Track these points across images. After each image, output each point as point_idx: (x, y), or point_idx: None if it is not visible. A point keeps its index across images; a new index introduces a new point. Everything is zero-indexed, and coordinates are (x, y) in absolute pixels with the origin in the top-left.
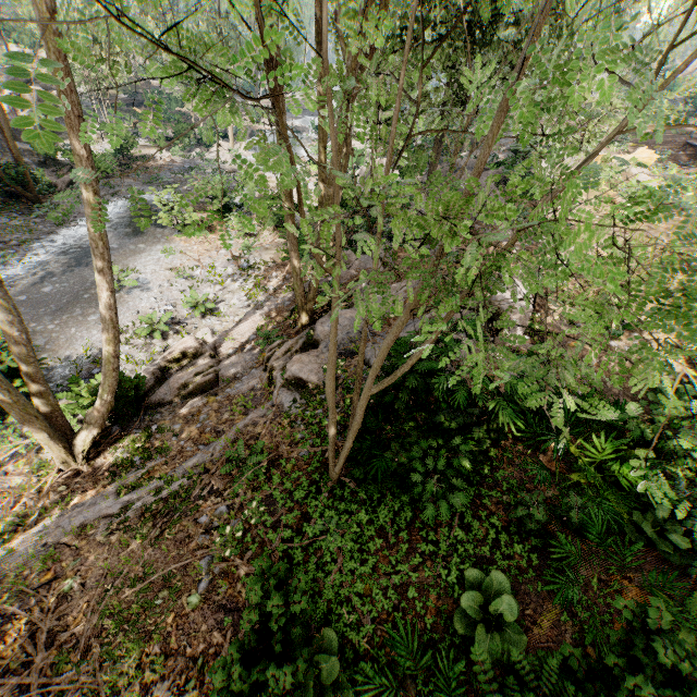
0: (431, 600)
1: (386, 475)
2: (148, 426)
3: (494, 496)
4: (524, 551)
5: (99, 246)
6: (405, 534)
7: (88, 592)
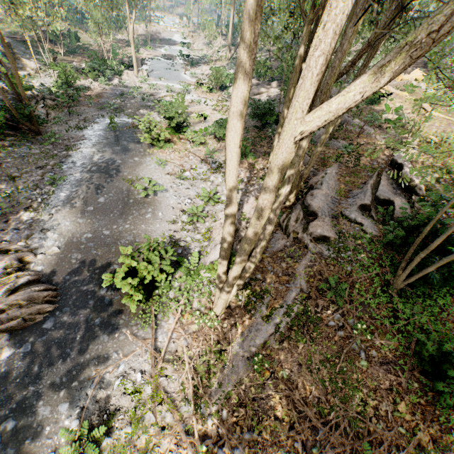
0: None
1: (441, 280)
2: None
3: None
4: None
5: (293, 178)
6: None
7: (301, 375)
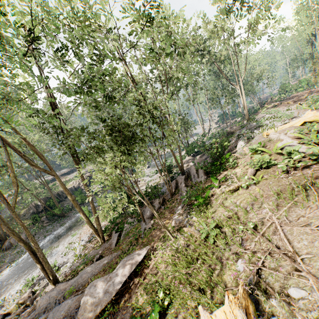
0: None
1: None
2: None
3: None
4: None
5: None
6: None
7: None
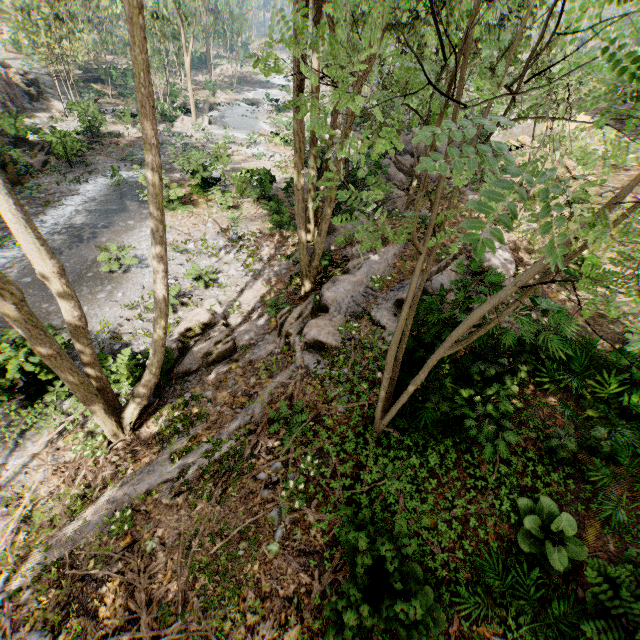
0: (490, 527)
1: (434, 423)
2: (181, 394)
3: (525, 433)
4: (559, 478)
5: (158, 231)
6: (456, 473)
7: (171, 551)
